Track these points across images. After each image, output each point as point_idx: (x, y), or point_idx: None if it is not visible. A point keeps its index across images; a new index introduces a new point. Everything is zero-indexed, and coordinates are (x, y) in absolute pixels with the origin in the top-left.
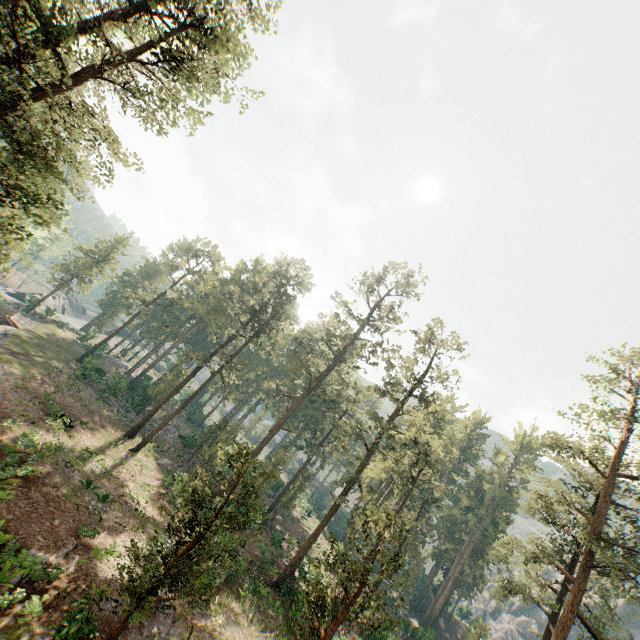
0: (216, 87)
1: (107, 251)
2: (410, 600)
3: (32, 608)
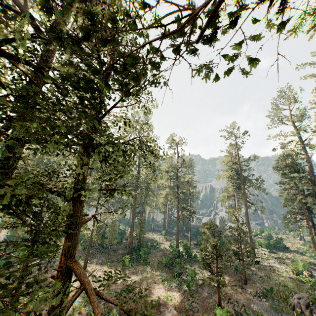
0: None
1: None
2: None
3: None
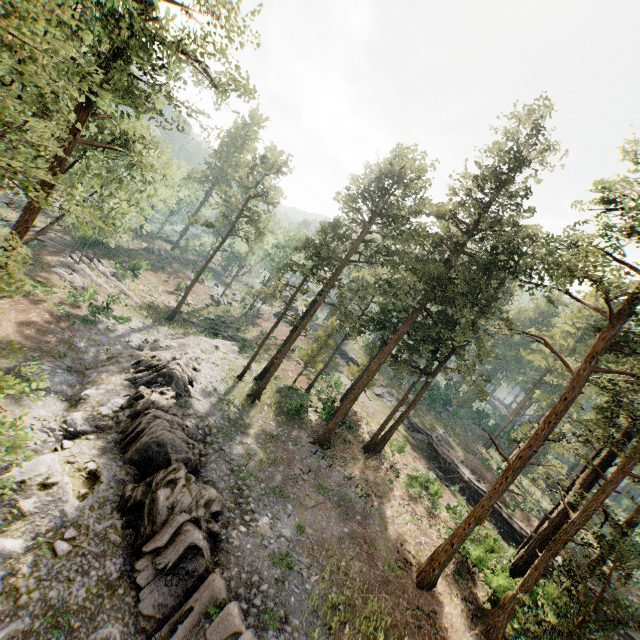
0: None
1: None
2: None
3: None
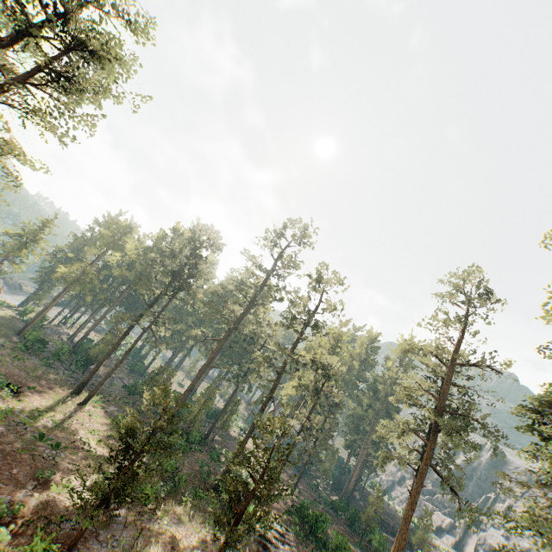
0: (107, 96)
1: (34, 233)
2: (332, 484)
3: (2, 537)
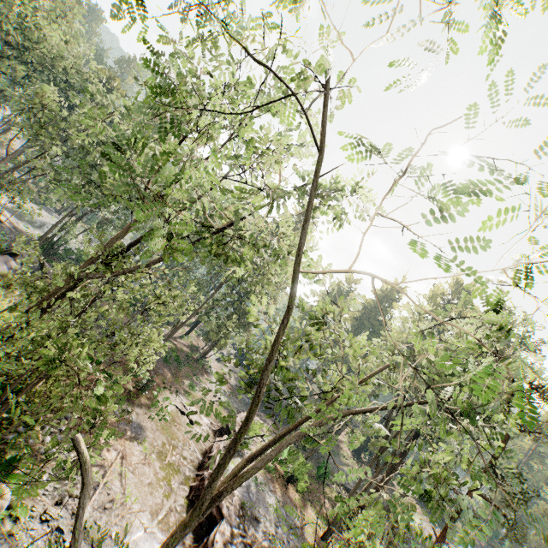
0: None
1: None
2: None
3: None
